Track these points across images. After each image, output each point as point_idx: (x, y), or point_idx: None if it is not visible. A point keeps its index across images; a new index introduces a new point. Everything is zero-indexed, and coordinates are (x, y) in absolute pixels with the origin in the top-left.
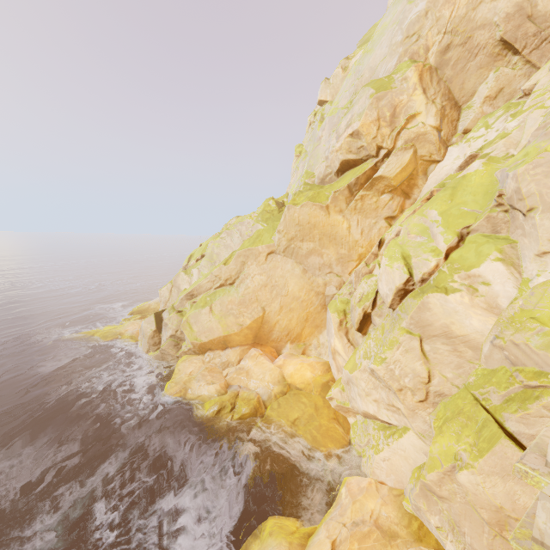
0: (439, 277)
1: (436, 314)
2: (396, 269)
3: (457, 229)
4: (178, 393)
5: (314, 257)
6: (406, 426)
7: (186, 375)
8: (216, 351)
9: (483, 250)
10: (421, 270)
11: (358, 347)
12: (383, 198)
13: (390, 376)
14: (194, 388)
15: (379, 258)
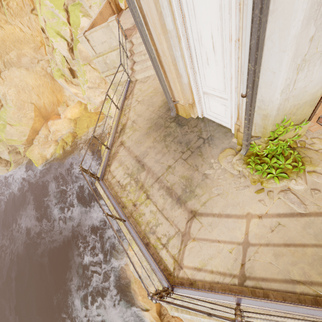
0: (75, 35)
1: (85, 52)
2: (60, 41)
3: (62, 7)
4: (43, 161)
5: (23, 58)
6: (109, 94)
7: (37, 154)
8: (36, 137)
9: (76, 14)
10: (67, 36)
11: (80, 84)
12: (18, 0)
13: (93, 84)
14: (47, 154)
15: (50, 38)
